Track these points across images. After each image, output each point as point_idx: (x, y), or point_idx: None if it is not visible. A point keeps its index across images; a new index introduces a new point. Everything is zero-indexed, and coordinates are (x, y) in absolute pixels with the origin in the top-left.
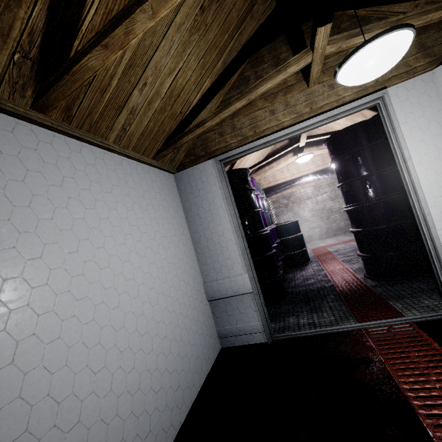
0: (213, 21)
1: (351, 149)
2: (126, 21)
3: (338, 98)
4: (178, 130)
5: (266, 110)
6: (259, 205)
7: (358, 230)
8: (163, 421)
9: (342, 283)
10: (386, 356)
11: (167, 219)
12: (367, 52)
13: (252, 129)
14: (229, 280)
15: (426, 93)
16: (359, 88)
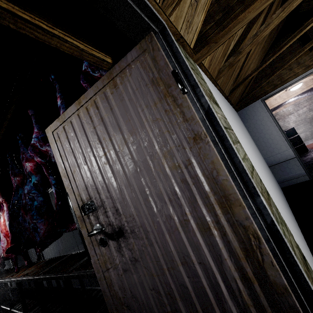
0: (266, 43)
1: None
2: (266, 62)
3: None
4: (244, 91)
5: (286, 69)
6: None
7: None
8: (283, 196)
9: None
10: None
11: (246, 131)
12: None
13: (279, 80)
14: (280, 154)
15: None
16: None
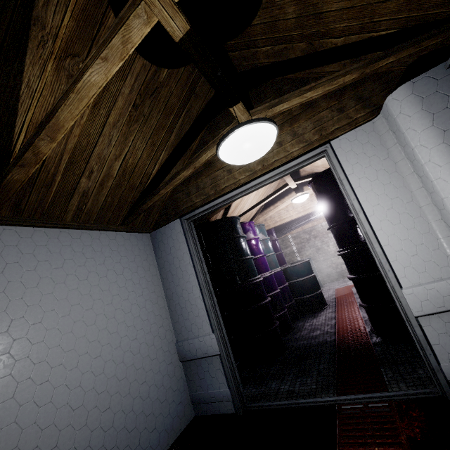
0: (151, 111)
1: (331, 192)
2: (31, 148)
3: (287, 154)
4: (143, 197)
5: (224, 170)
6: (257, 249)
7: (352, 277)
8: None
9: (345, 338)
10: (343, 448)
11: (133, 281)
12: (228, 145)
13: (213, 188)
14: (198, 339)
15: (369, 143)
16: (305, 142)
